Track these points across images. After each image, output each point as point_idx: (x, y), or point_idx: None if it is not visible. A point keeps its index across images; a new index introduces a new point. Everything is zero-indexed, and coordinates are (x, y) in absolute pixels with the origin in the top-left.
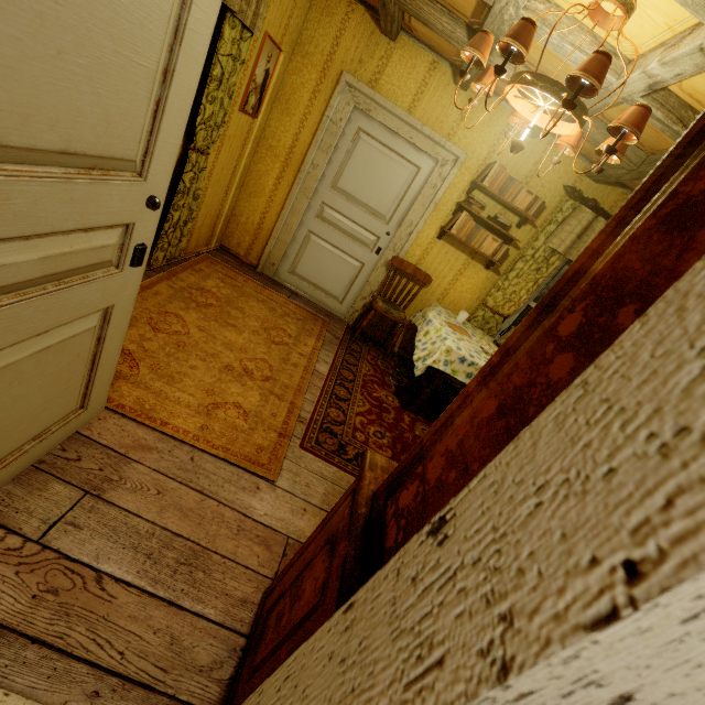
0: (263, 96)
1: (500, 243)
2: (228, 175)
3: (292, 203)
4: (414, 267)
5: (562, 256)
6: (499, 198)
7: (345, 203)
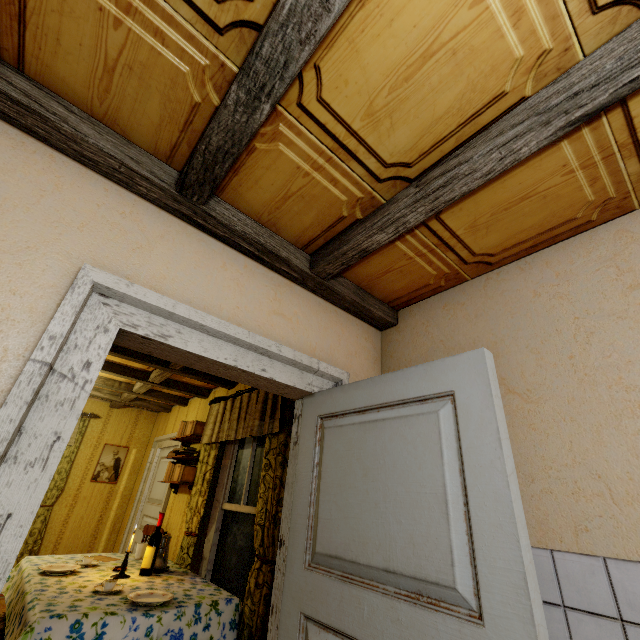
0: (121, 471)
1: (181, 466)
2: (94, 523)
3: (130, 525)
4: (154, 526)
5: (214, 444)
6: (185, 439)
7: (150, 506)
